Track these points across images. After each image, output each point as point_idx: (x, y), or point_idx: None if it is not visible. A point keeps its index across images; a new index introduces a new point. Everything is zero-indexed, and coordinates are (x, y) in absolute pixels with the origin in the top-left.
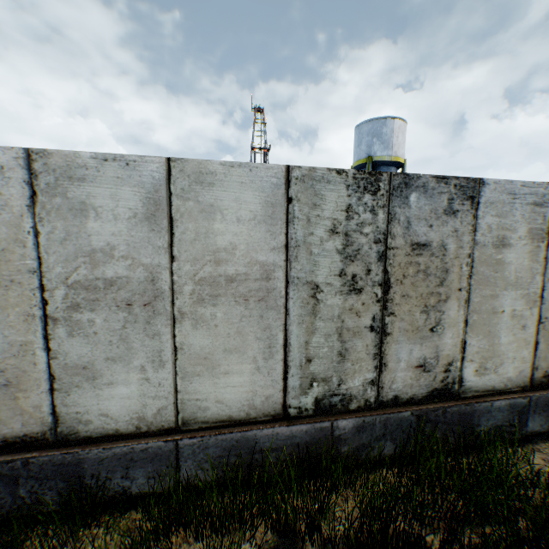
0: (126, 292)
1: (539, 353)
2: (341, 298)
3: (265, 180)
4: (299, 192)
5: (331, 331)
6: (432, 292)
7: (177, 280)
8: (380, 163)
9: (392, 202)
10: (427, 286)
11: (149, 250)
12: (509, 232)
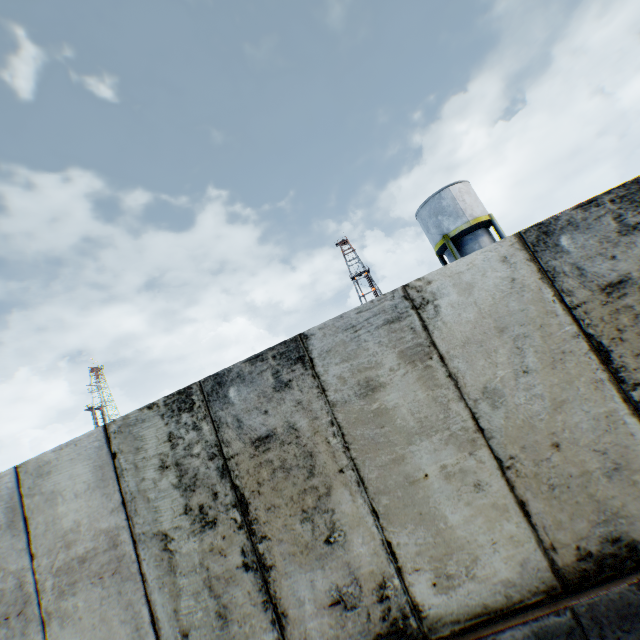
0: (4, 604)
1: (542, 518)
2: (197, 539)
3: (90, 447)
4: (121, 443)
5: (199, 585)
6: (305, 489)
7: (40, 578)
8: (460, 235)
9: (212, 408)
10: (294, 483)
11: (16, 555)
12: (373, 369)
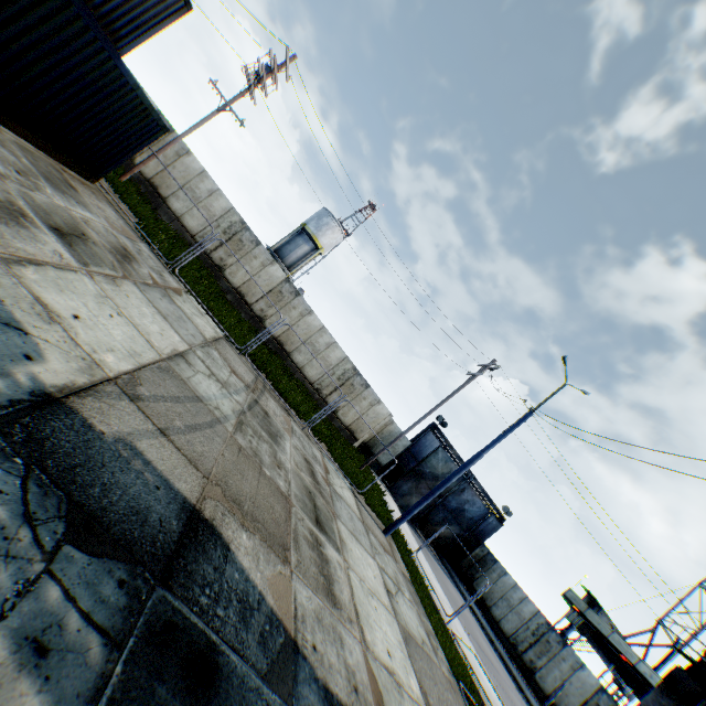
0: None
1: None
2: None
3: None
4: None
5: None
6: None
7: None
8: (307, 232)
9: None
10: None
11: None
12: None
